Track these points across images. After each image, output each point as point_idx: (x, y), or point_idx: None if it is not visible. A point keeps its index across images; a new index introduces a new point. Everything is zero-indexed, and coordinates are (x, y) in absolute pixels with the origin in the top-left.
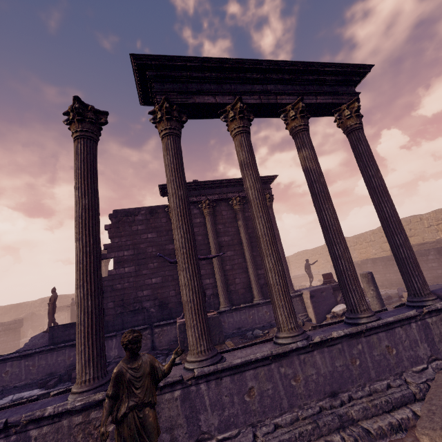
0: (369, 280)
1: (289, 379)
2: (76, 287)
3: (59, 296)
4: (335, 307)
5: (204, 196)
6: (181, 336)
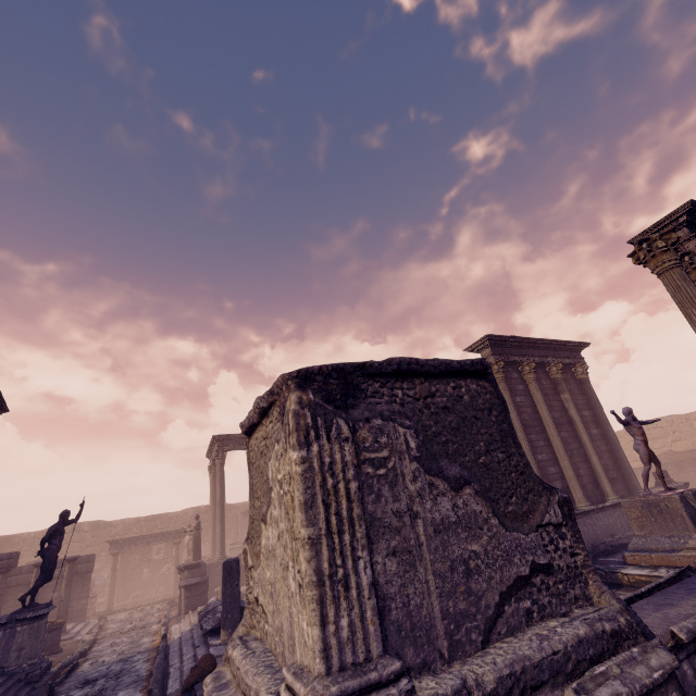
0: None
1: None
2: None
3: (94, 524)
4: None
5: (526, 357)
6: (687, 511)
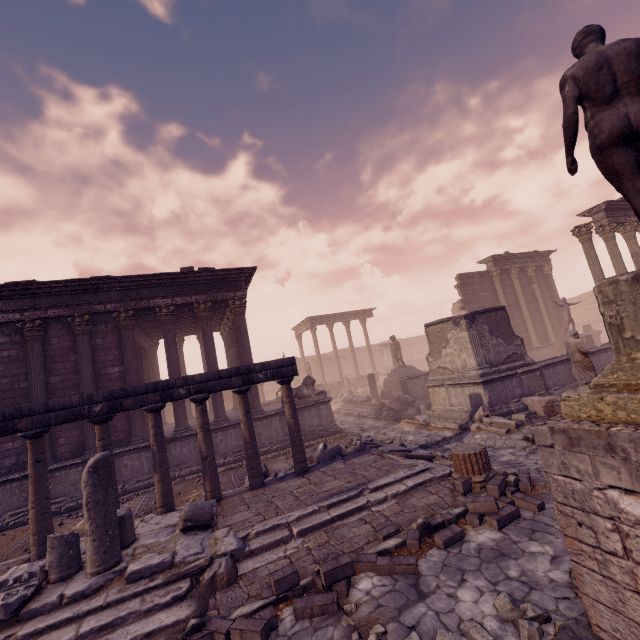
0: None
1: None
2: None
3: None
4: None
5: (513, 265)
6: None
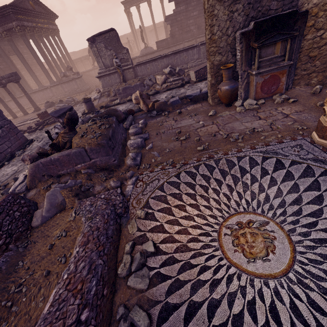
0: None
1: None
2: None
3: None
4: None
5: None
6: None
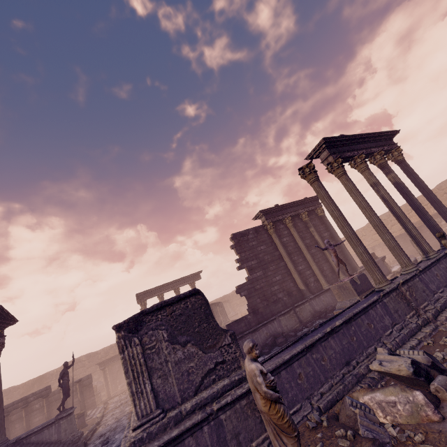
0: None
1: (445, 269)
2: (357, 246)
3: (87, 355)
4: (393, 269)
5: (286, 214)
6: (353, 287)
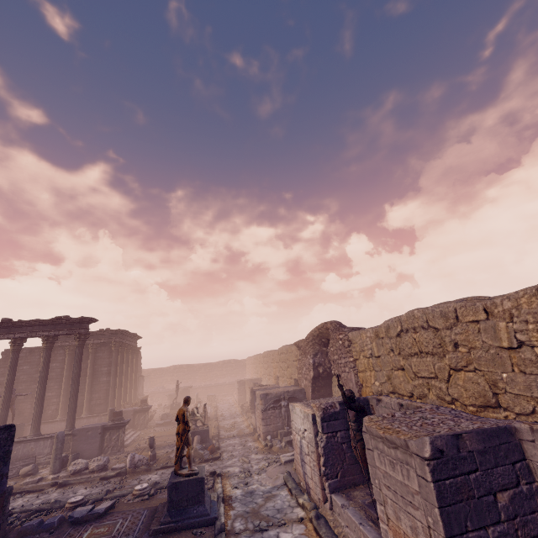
0: (108, 413)
1: None
2: None
3: None
4: None
5: (68, 342)
6: None
